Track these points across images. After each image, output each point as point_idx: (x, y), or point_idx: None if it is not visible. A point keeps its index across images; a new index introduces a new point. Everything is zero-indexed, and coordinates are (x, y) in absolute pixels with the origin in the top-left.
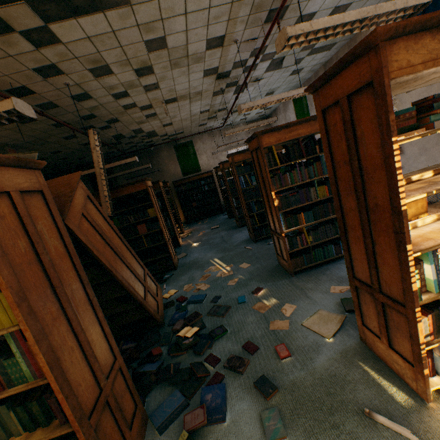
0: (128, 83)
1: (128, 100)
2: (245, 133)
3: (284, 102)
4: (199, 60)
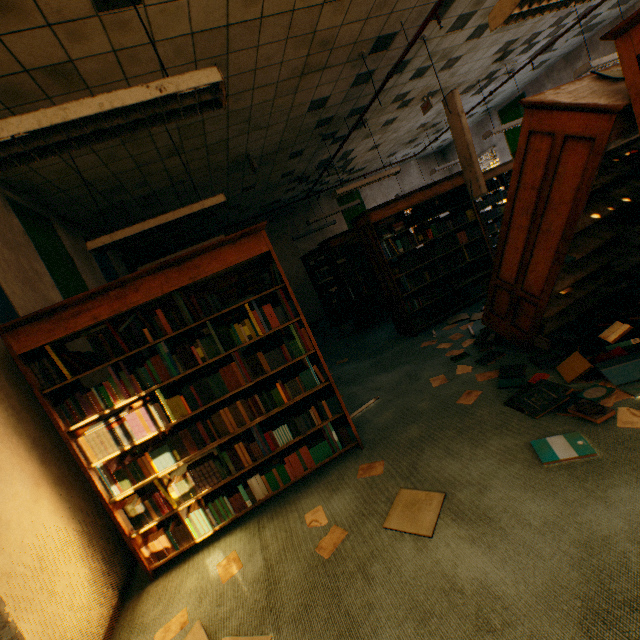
0: (448, 50)
1: (414, 84)
2: (418, 173)
3: (480, 122)
4: (522, 22)
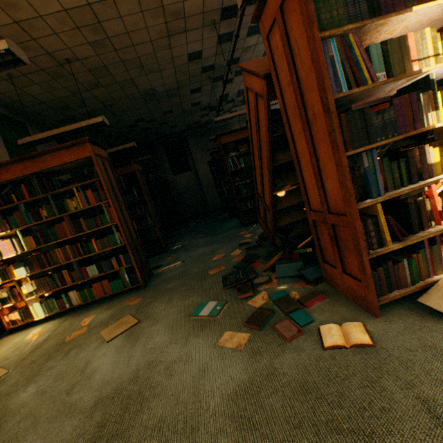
0: None
1: None
2: None
3: None
4: None
